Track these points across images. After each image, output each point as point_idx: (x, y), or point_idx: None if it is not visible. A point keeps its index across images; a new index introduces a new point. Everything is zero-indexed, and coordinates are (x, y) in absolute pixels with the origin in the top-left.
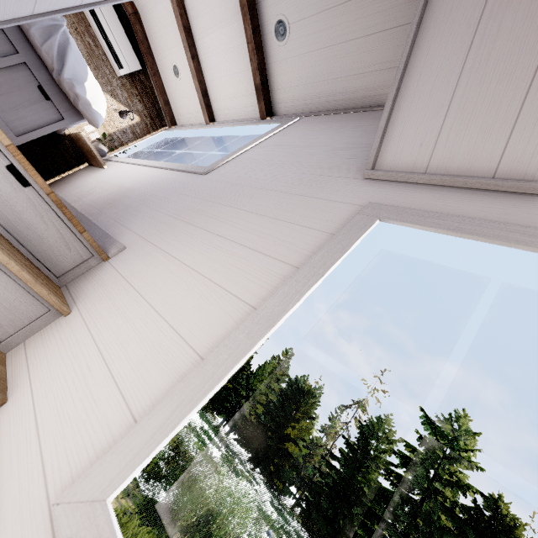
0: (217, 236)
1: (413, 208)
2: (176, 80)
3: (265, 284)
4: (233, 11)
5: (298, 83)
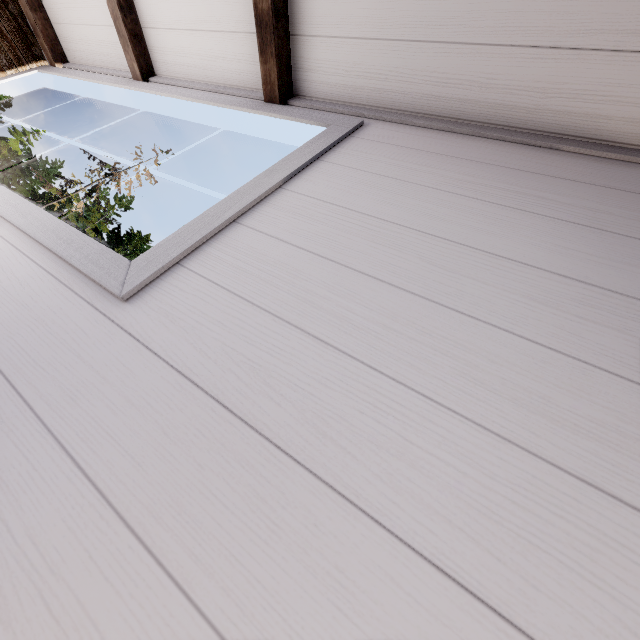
0: None
1: None
2: None
3: None
4: None
5: (367, 32)
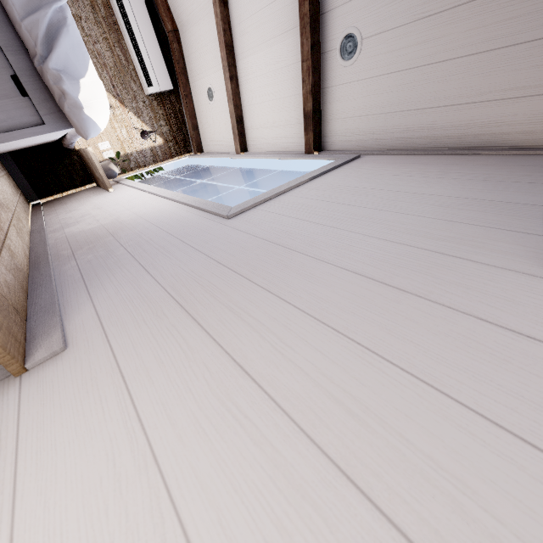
0: (240, 373)
1: None
2: (208, 103)
3: None
4: (288, 25)
5: (362, 113)
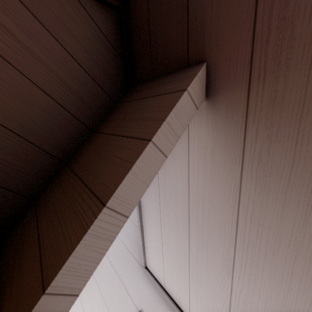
0: (82, 310)
1: None
2: None
3: None
4: None
5: None
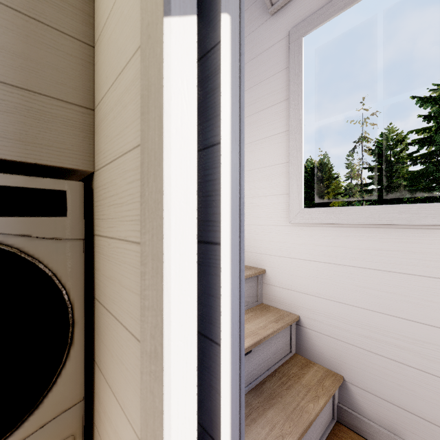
0: None
1: (314, 11)
2: None
3: (281, 119)
4: None
5: None
